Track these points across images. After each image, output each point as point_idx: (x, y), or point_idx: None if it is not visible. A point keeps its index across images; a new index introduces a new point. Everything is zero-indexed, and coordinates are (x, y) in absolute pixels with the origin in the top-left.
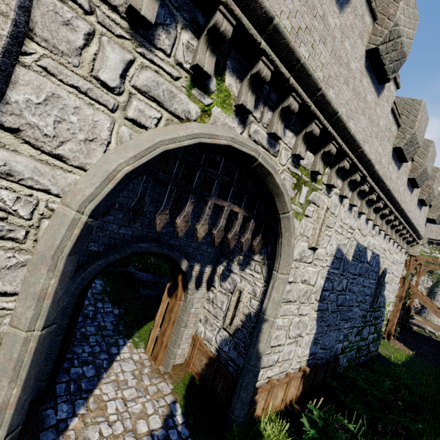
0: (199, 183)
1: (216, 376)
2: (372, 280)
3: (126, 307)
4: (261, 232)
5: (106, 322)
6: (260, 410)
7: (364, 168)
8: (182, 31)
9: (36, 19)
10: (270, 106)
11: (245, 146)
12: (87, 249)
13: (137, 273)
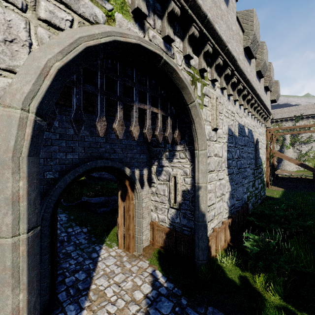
0: (122, 91)
1: (177, 242)
2: (252, 148)
3: (91, 225)
4: (177, 126)
5: (80, 239)
6: (214, 251)
7: (231, 64)
8: None
9: None
10: (158, 14)
11: (150, 45)
12: (44, 179)
13: (91, 200)
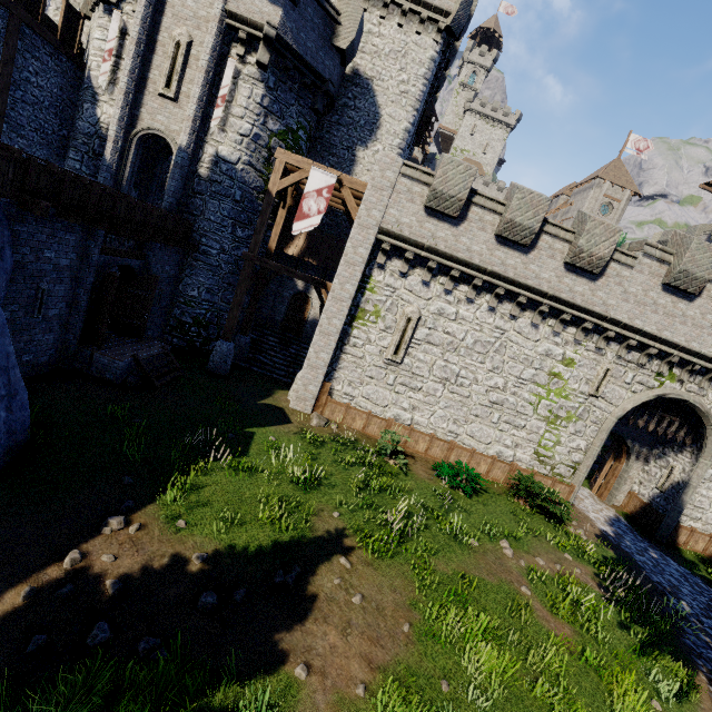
0: (652, 406)
1: (648, 514)
2: None
3: None
4: (692, 433)
5: None
6: (681, 541)
7: None
8: (655, 361)
9: (613, 372)
10: (700, 374)
11: (681, 396)
12: None
13: None
